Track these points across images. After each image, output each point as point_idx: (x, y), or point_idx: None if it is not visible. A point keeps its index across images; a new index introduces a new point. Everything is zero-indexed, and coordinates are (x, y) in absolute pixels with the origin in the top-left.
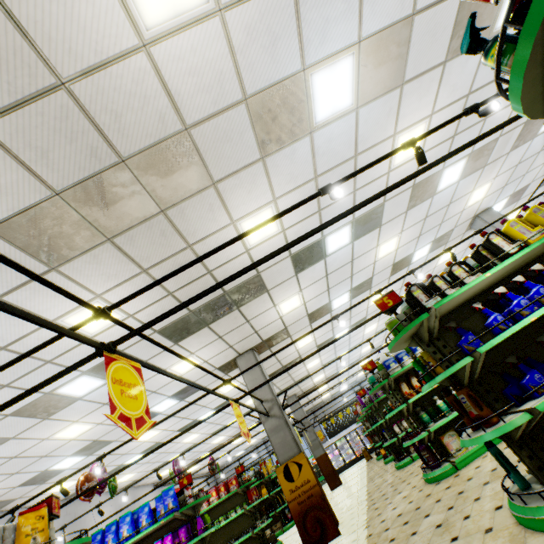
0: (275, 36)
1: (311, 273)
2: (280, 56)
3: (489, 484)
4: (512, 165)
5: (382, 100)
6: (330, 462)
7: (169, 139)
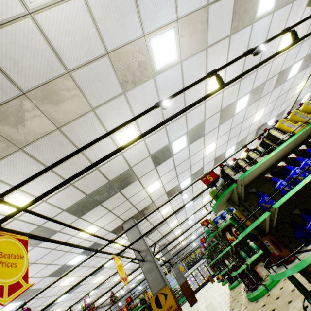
0: (122, 12)
1: (165, 166)
2: (127, 26)
3: (292, 303)
4: (275, 98)
5: (196, 57)
6: (188, 287)
7: (57, 79)
